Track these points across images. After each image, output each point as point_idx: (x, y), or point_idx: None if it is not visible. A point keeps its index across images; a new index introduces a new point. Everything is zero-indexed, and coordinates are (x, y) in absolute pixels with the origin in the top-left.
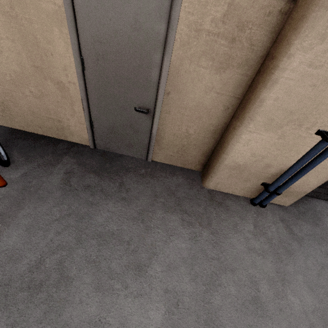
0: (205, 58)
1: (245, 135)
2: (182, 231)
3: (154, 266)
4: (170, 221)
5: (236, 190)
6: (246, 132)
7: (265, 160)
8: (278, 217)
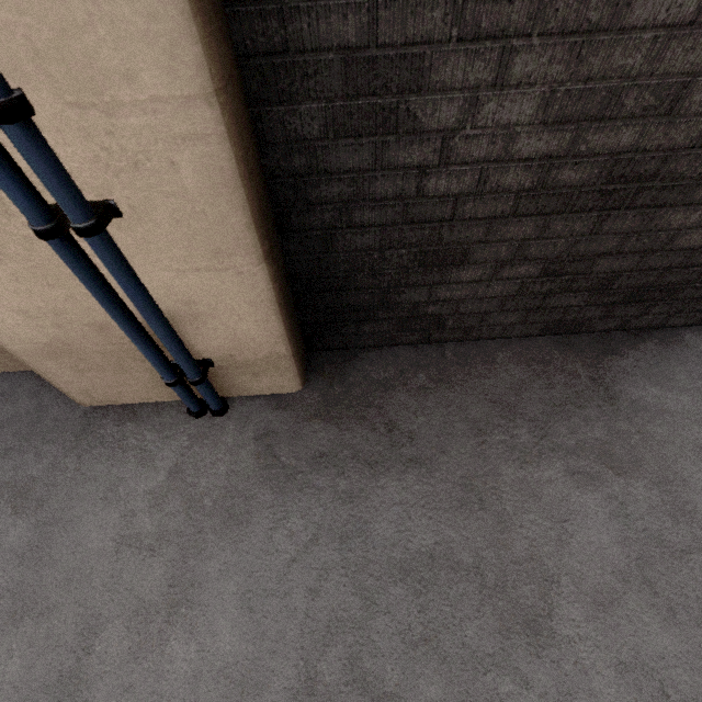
0: None
1: None
2: None
3: None
4: None
5: (145, 394)
6: None
7: (70, 316)
8: (254, 429)
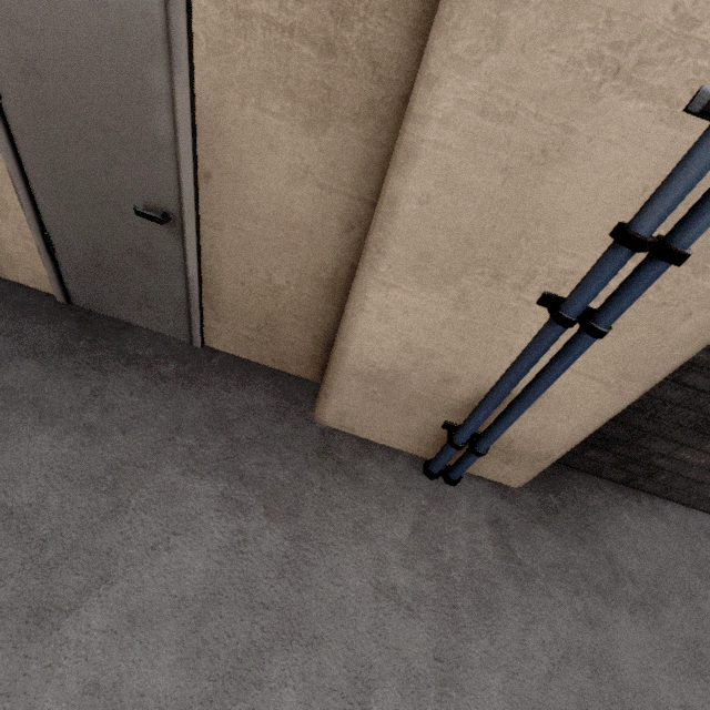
0: (274, 91)
1: (374, 291)
2: (212, 525)
3: (86, 614)
4: (190, 495)
5: (389, 437)
6: (375, 286)
7: (437, 362)
8: (485, 512)
